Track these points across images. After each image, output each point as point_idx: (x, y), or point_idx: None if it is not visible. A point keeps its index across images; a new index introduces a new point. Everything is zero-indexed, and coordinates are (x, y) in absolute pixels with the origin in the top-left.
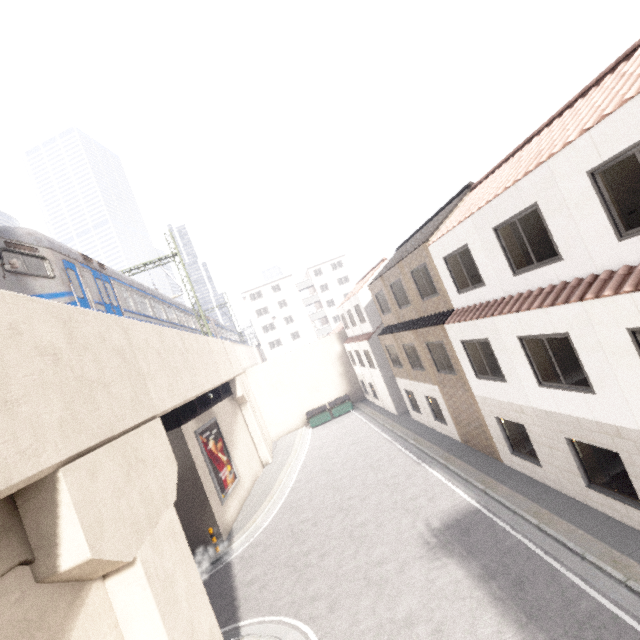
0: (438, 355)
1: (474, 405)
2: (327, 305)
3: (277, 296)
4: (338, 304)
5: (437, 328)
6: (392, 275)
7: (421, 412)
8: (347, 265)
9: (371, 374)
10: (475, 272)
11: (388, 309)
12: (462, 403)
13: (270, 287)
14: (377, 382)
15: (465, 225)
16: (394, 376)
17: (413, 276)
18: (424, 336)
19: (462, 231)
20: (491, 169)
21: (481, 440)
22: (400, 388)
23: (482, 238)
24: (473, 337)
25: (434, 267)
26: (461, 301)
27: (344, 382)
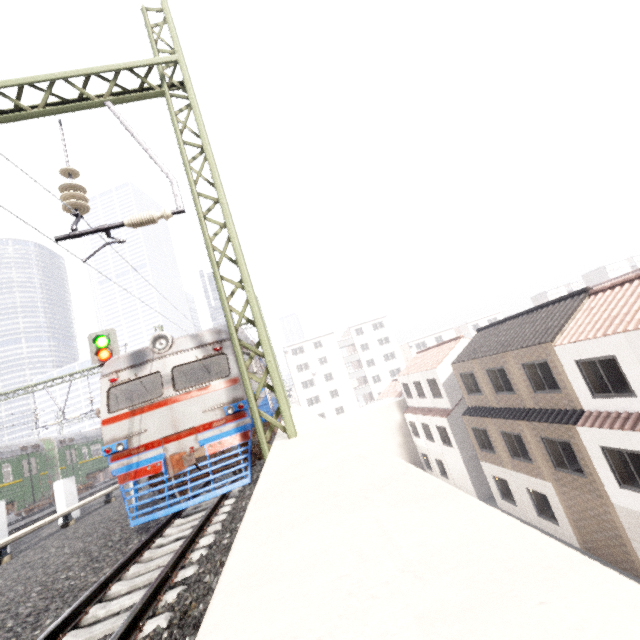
0: (558, 452)
1: (610, 514)
2: (367, 364)
3: (318, 352)
4: (378, 364)
5: (563, 427)
6: (492, 361)
7: (516, 504)
8: (388, 326)
9: (443, 451)
10: (621, 382)
11: (477, 391)
12: (590, 508)
13: (312, 343)
14: (451, 461)
15: (614, 339)
16: (479, 459)
17: (524, 368)
18: (540, 430)
19: (609, 343)
20: (618, 281)
21: (616, 552)
22: (486, 473)
23: (638, 354)
24: (622, 446)
25: (560, 366)
26: (596, 405)
27: (403, 454)
